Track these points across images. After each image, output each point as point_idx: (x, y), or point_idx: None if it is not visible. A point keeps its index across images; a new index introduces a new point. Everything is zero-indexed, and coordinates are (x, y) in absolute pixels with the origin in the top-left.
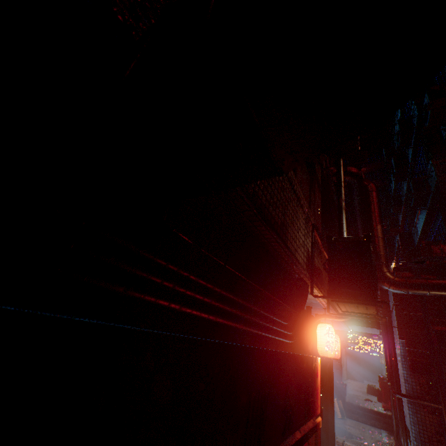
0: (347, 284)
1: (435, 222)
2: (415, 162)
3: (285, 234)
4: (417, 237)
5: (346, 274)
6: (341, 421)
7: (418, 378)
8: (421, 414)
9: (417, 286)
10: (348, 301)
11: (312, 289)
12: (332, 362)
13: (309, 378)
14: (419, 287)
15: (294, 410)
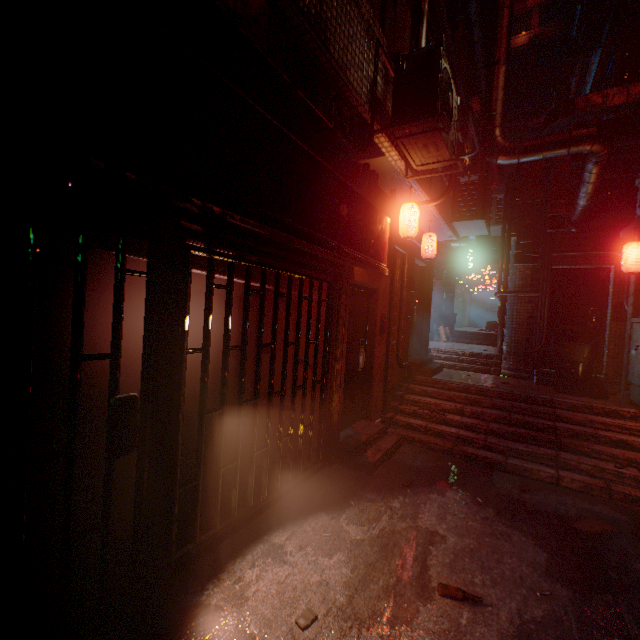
0: (412, 114)
1: (607, 70)
2: None
3: (324, 33)
4: None
5: (413, 103)
6: (445, 343)
7: (523, 274)
8: (517, 306)
9: (531, 148)
10: (412, 134)
11: (372, 125)
12: (432, 274)
13: (371, 224)
14: (532, 149)
15: (345, 230)
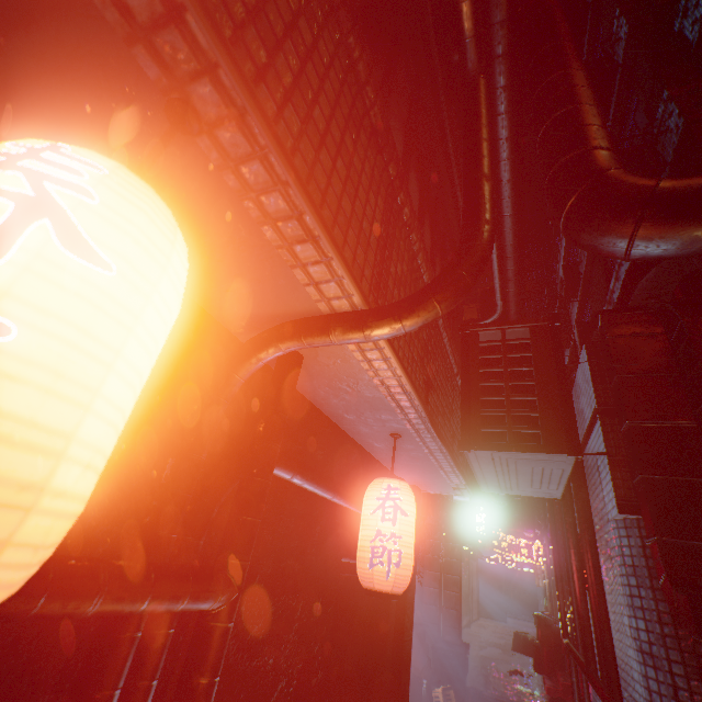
0: None
1: None
2: None
3: None
4: None
5: None
6: None
7: (694, 650)
8: None
9: None
10: None
11: None
12: (408, 599)
13: None
14: None
15: None
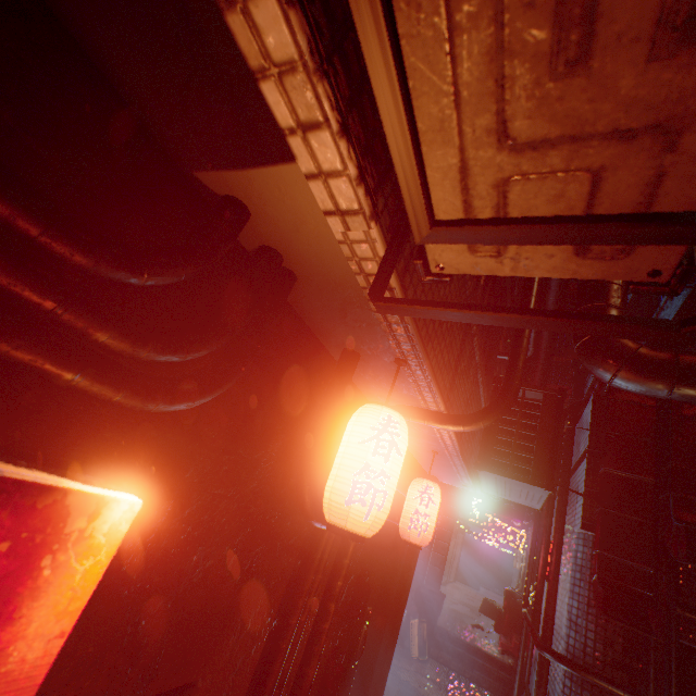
0: None
1: None
2: None
3: None
4: None
5: None
6: (416, 666)
7: (605, 626)
8: None
9: None
10: None
11: None
12: (416, 551)
13: None
14: None
15: None
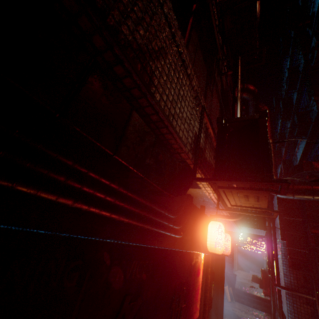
0: (237, 168)
1: (313, 148)
2: (299, 103)
3: (150, 77)
4: (296, 163)
5: (236, 157)
6: (230, 305)
7: (296, 273)
8: (297, 304)
9: (303, 191)
10: (237, 187)
11: (194, 171)
12: (224, 257)
13: (184, 279)
14: (304, 192)
15: None
